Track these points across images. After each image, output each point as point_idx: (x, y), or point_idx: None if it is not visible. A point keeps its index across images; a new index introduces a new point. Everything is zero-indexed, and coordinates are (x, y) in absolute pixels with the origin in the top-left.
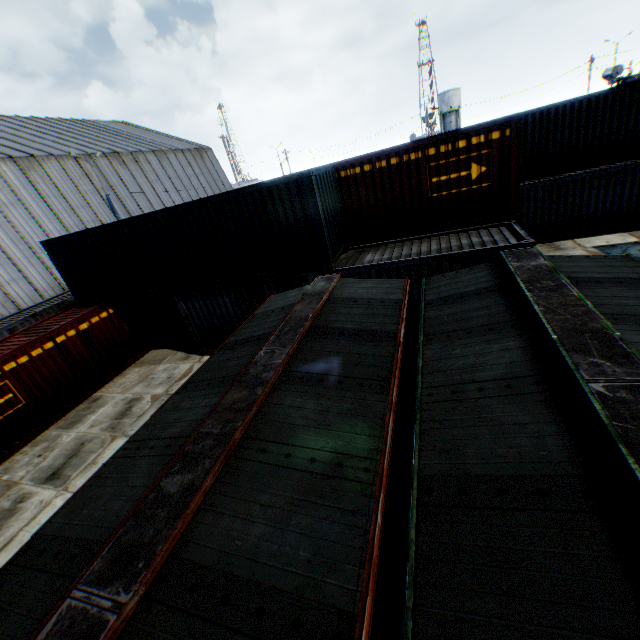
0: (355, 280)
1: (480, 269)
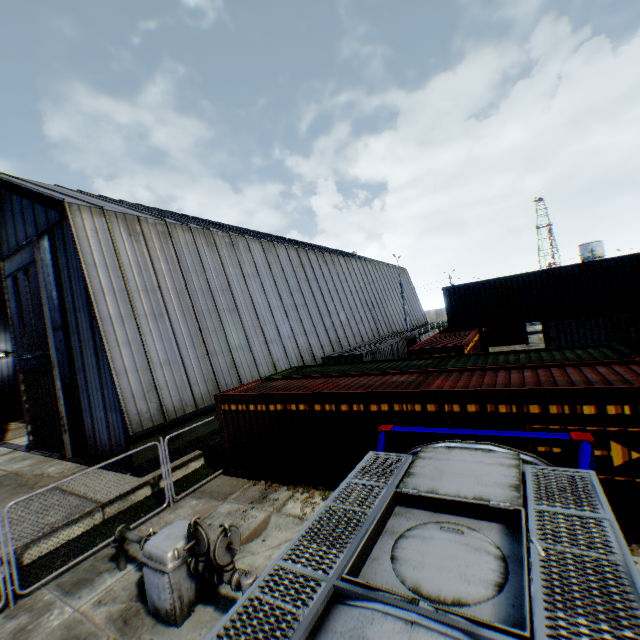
0: None
1: None
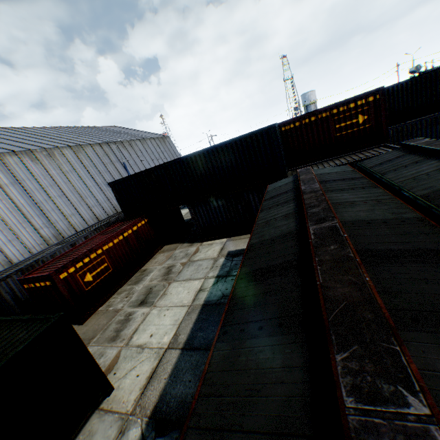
0: (319, 169)
1: (391, 152)
